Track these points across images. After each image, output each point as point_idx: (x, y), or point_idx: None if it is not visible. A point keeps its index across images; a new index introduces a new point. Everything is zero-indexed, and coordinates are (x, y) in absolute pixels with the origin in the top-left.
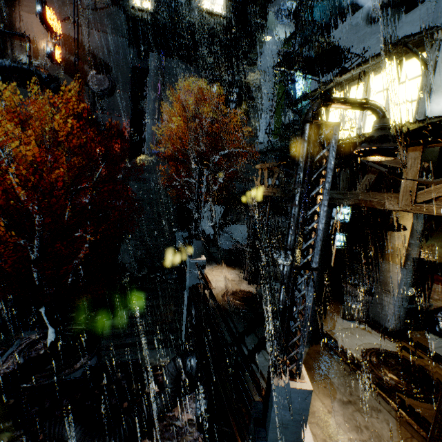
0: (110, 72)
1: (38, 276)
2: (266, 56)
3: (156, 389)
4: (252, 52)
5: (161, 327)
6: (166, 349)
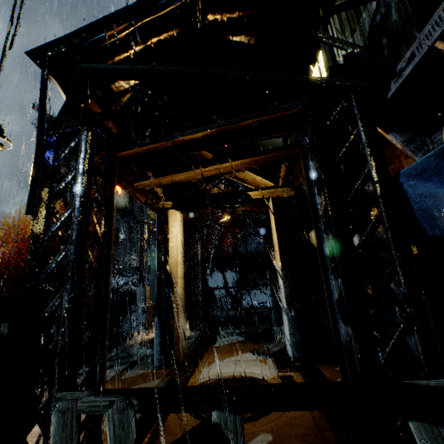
0: None
1: None
2: None
3: None
4: None
5: None
6: None
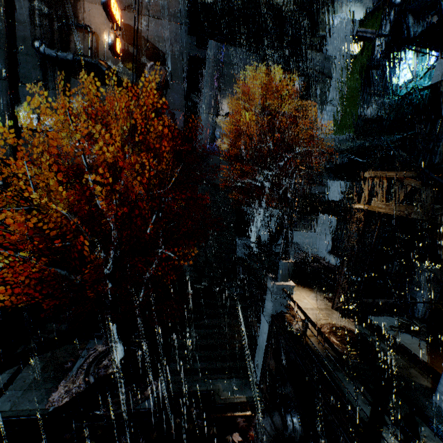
0: (167, 63)
1: (112, 291)
2: (336, 39)
3: (238, 438)
4: (315, 36)
5: (230, 352)
6: (238, 379)
